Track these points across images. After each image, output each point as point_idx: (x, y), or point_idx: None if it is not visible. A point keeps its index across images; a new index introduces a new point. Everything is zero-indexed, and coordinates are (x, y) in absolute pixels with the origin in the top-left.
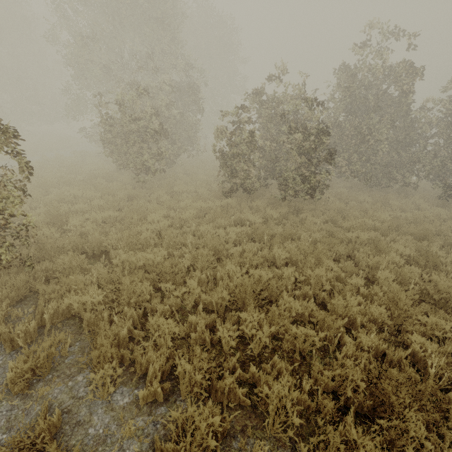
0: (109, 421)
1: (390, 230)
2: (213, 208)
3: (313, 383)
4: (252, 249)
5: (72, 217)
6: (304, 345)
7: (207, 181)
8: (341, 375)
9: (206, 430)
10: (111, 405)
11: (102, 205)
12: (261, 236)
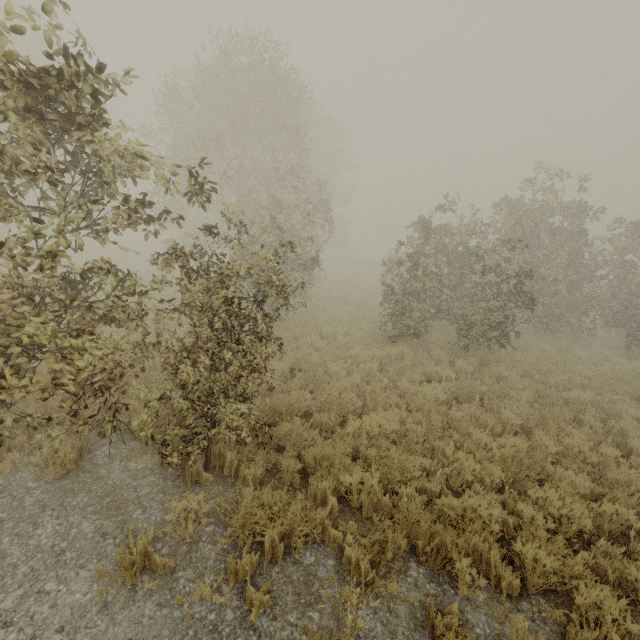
0: (486, 619)
1: (601, 388)
2: (387, 358)
3: None
4: (474, 412)
5: None
6: (611, 527)
7: (352, 320)
8: None
9: (622, 614)
10: (472, 602)
11: None
12: (467, 395)
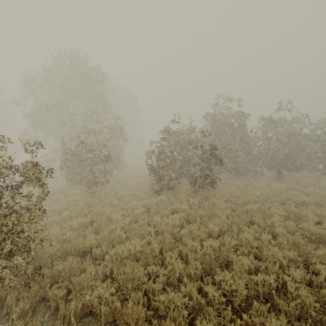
0: None
1: (264, 201)
2: (152, 204)
3: (284, 316)
4: (194, 228)
5: (50, 228)
6: (264, 289)
7: (138, 186)
8: (300, 303)
9: None
10: None
11: (70, 214)
12: (194, 218)
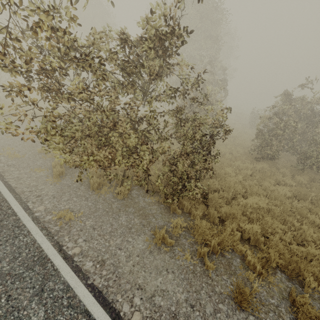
0: None
1: None
2: (254, 169)
3: None
4: (308, 206)
5: None
6: None
7: (232, 146)
8: None
9: None
10: (312, 296)
11: None
12: (302, 196)
